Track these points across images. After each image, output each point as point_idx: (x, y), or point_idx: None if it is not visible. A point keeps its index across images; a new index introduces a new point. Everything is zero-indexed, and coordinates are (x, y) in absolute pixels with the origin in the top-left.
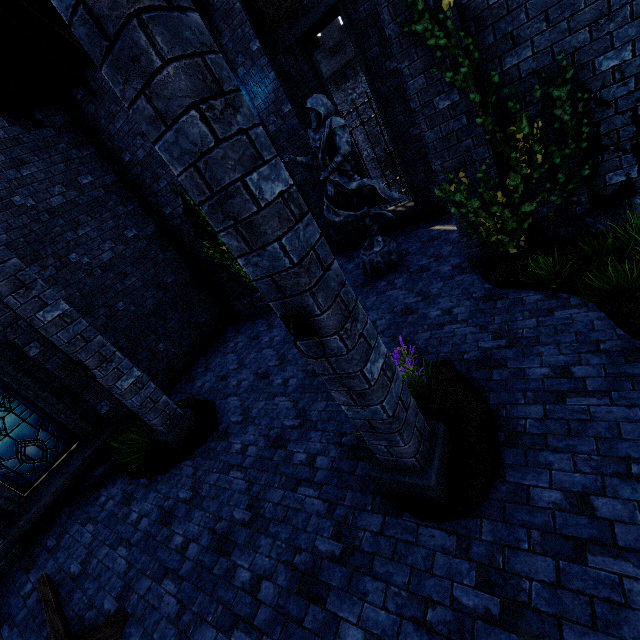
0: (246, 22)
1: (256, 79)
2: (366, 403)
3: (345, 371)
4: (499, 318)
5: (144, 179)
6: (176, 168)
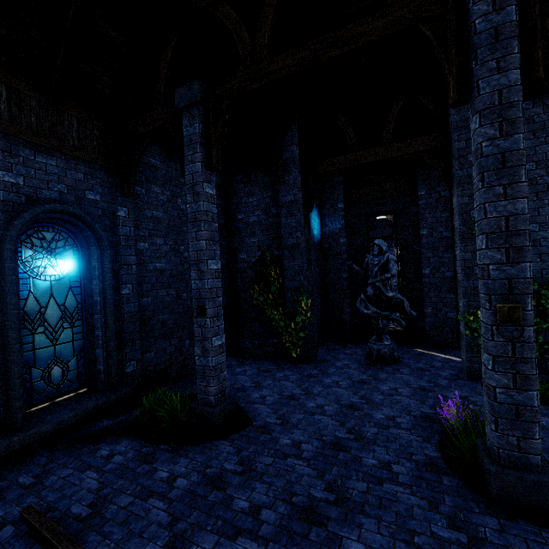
0: (342, 194)
1: (331, 219)
2: (526, 387)
3: (523, 355)
4: None
5: (242, 232)
6: (492, 215)
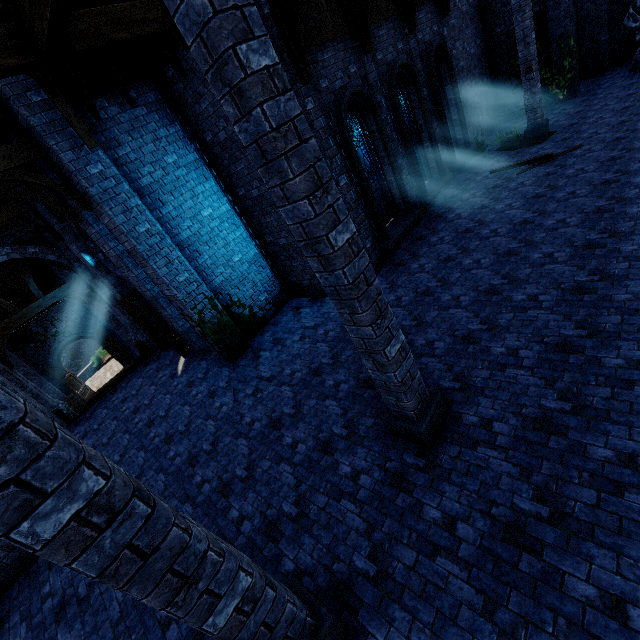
0: None
1: None
2: None
3: None
4: None
5: (496, 5)
6: None
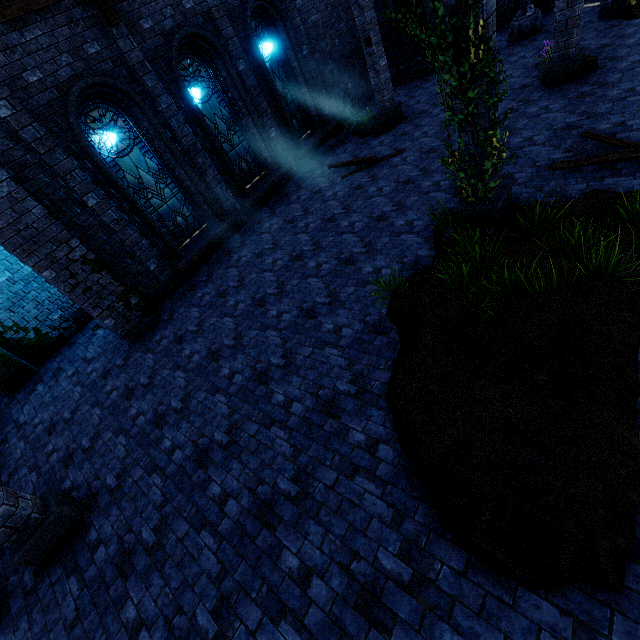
0: None
1: None
2: (573, 5)
3: None
4: (614, 33)
5: None
6: None
